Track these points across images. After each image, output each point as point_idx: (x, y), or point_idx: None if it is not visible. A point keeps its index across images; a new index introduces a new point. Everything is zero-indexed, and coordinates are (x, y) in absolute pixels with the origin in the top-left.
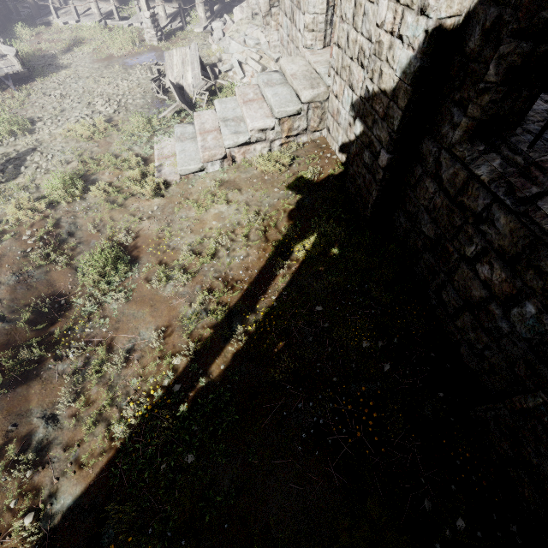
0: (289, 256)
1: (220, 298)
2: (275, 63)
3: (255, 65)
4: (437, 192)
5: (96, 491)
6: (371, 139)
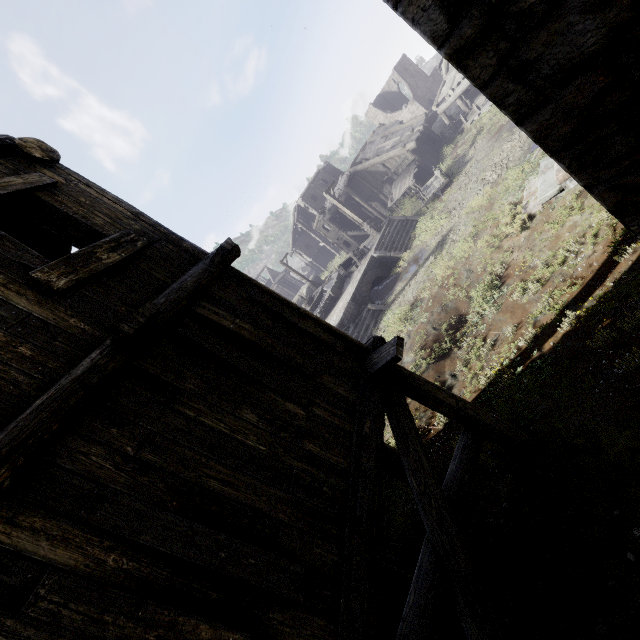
0: (637, 240)
1: (561, 296)
2: None
3: None
4: None
5: None
6: None
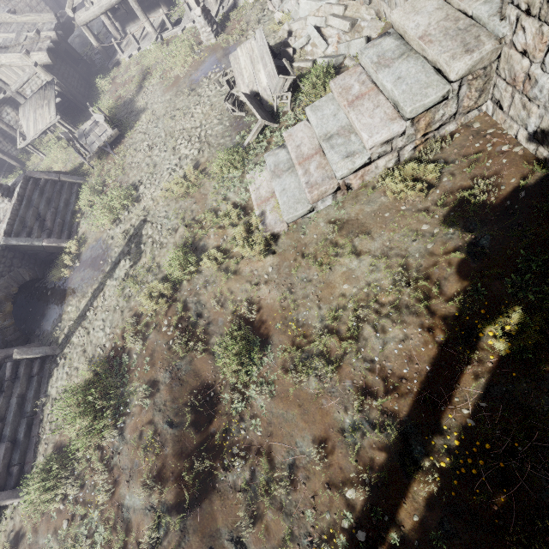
0: (476, 341)
1: (382, 403)
2: (367, 7)
3: (340, 24)
4: None
5: None
6: None
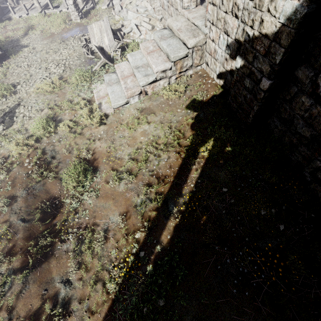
0: (197, 155)
1: (156, 189)
2: (159, 22)
3: (147, 25)
4: (314, 105)
5: None
6: (251, 70)
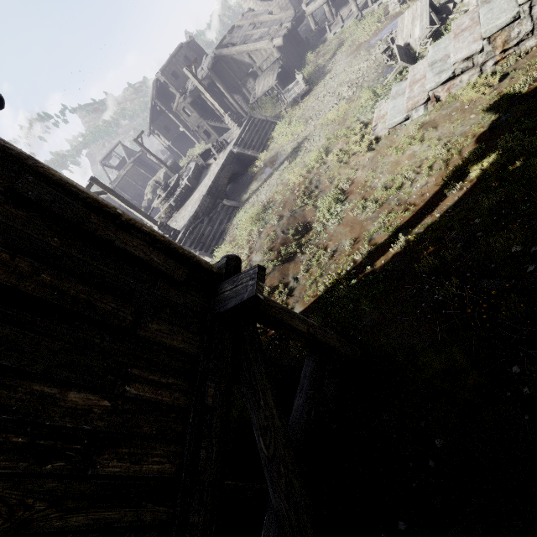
0: (464, 178)
1: (395, 219)
2: None
3: None
4: None
5: (307, 311)
6: None
